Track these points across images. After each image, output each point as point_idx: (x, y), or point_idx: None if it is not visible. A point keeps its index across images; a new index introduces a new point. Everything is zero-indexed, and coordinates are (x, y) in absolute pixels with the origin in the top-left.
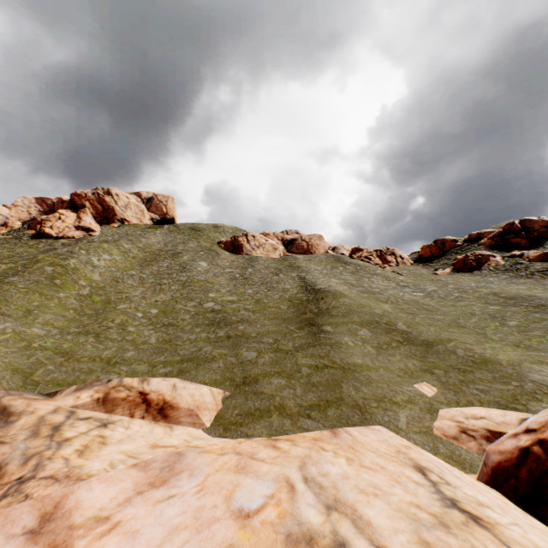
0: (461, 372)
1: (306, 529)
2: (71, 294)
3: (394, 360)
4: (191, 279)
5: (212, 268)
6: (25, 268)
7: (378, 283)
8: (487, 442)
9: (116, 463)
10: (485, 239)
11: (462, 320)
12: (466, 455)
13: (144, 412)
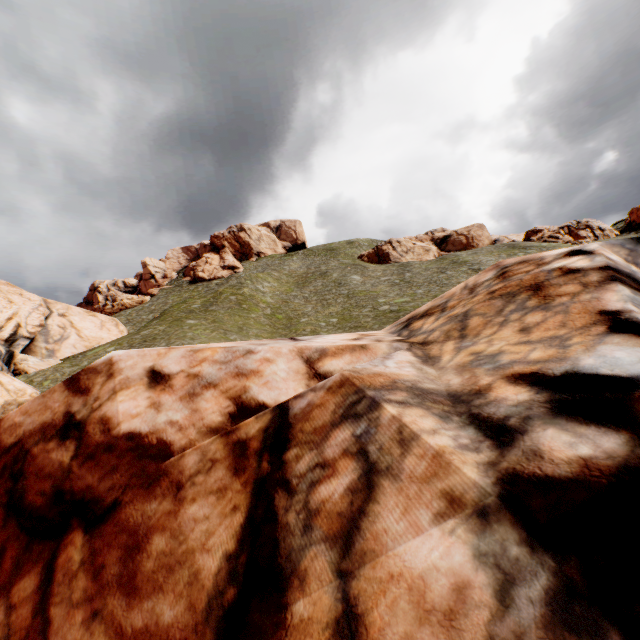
0: None
1: None
2: (259, 315)
3: None
4: (352, 291)
5: (367, 280)
6: (215, 299)
7: None
8: None
9: None
10: None
11: None
12: None
13: None
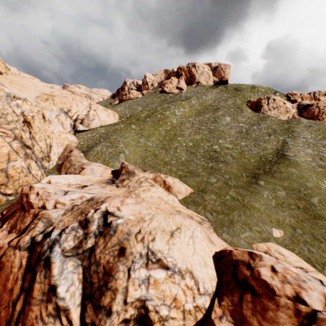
0: (314, 239)
1: (144, 218)
2: (163, 129)
3: (279, 214)
4: (215, 129)
5: (231, 122)
6: (152, 115)
7: None
8: None
9: (147, 197)
10: None
11: None
12: None
13: (163, 186)
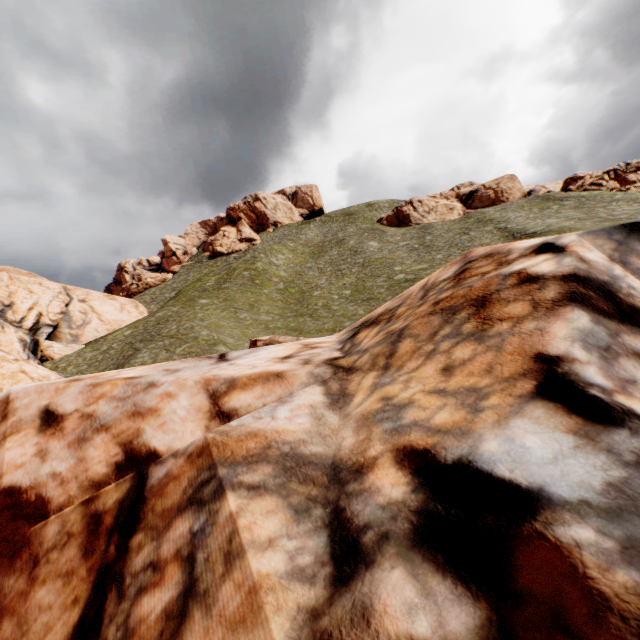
0: None
1: None
2: (272, 290)
3: None
4: (368, 260)
5: (384, 246)
6: (229, 276)
7: (621, 210)
8: None
9: None
10: None
11: None
12: None
13: None
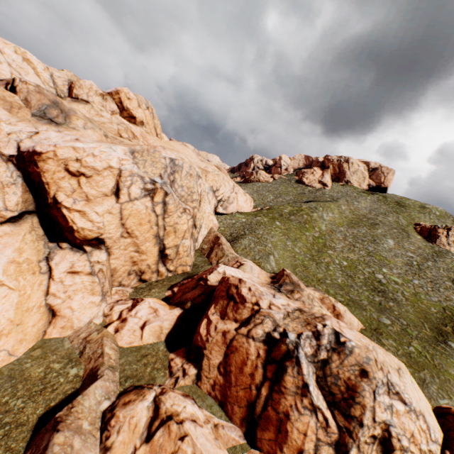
0: None
1: (368, 347)
2: (310, 235)
3: None
4: (375, 251)
5: (396, 248)
6: (296, 213)
7: None
8: None
9: None
10: None
11: None
12: None
13: (331, 311)
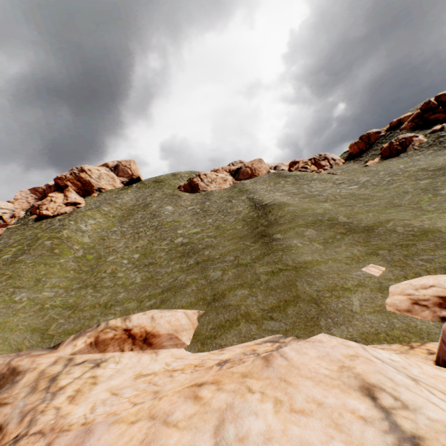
0: (404, 247)
1: None
2: (69, 259)
3: (340, 251)
4: (161, 223)
5: (177, 209)
6: (29, 247)
7: (316, 187)
8: (440, 308)
9: (97, 405)
10: (405, 123)
11: (397, 200)
12: (421, 325)
13: (131, 345)
